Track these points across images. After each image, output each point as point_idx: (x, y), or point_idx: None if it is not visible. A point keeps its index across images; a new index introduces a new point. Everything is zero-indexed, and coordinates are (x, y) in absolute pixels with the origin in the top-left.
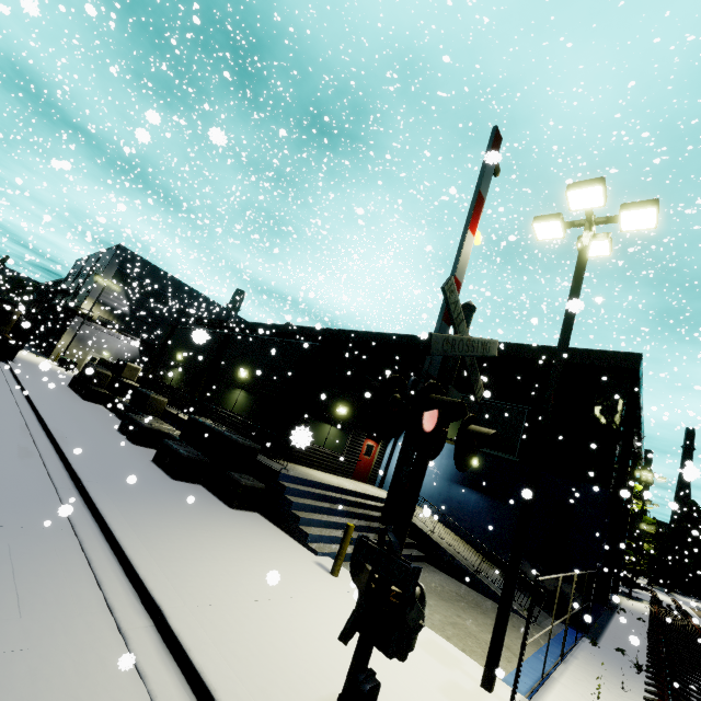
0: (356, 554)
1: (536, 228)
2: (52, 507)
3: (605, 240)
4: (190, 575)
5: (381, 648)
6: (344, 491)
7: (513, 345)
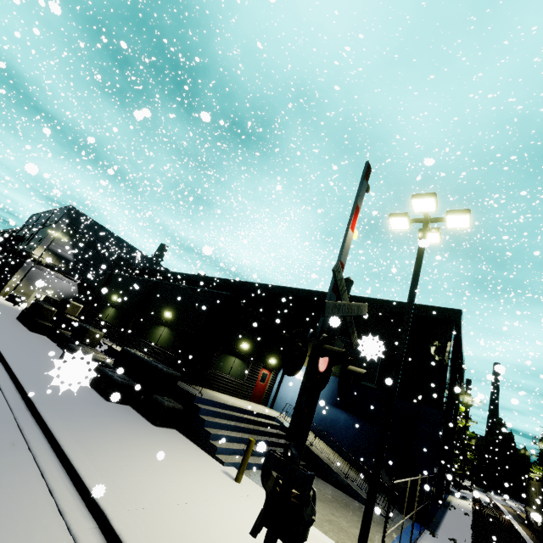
0: (266, 464)
1: (391, 221)
2: (8, 425)
3: (436, 233)
4: (125, 483)
5: (284, 539)
6: (244, 411)
7: (373, 299)
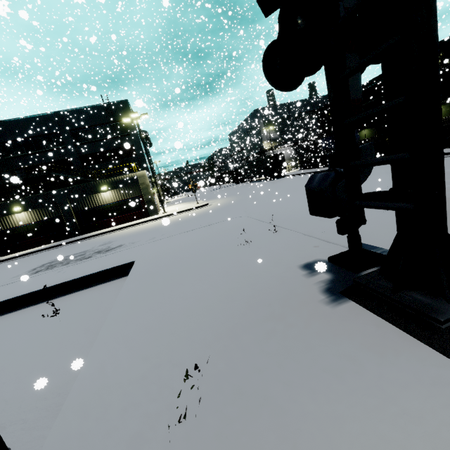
0: None
1: None
2: None
3: None
4: None
5: None
6: None
7: None
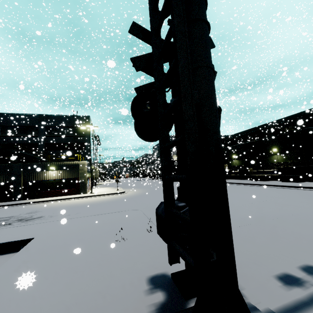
0: None
1: None
2: (305, 190)
3: None
4: None
5: None
6: None
7: None
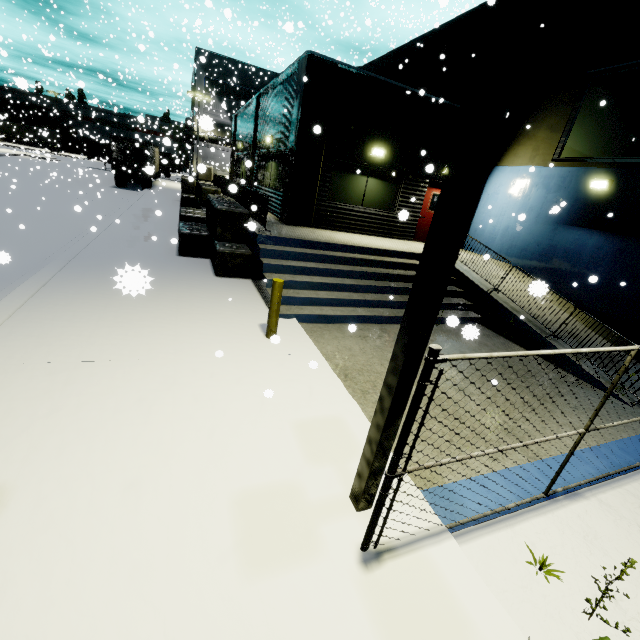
0: None
1: None
2: (6, 282)
3: None
4: (27, 335)
5: None
6: (366, 250)
7: None
